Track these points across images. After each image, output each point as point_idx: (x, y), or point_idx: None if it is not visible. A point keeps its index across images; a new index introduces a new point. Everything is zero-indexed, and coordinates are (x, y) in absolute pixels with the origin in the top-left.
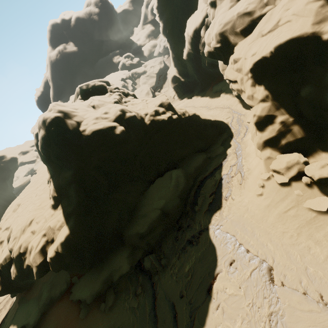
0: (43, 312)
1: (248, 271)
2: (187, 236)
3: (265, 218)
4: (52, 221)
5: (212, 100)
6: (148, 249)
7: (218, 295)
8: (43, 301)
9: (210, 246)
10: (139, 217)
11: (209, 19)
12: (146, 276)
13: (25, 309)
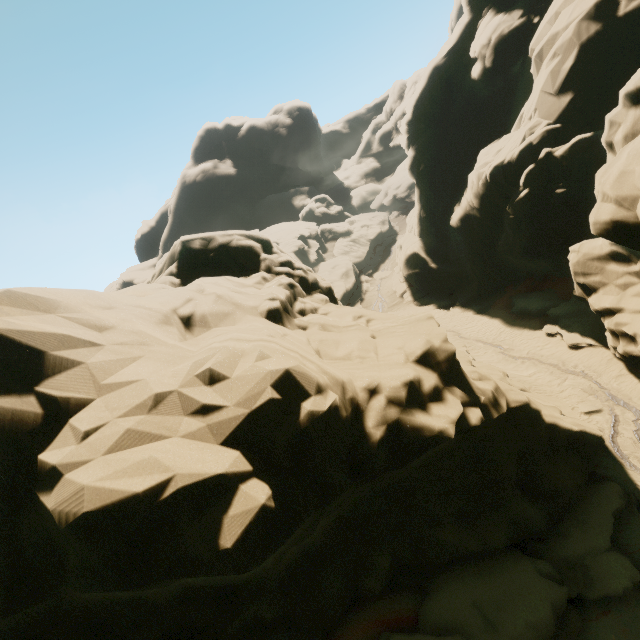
0: None
1: None
2: None
3: None
4: None
5: (515, 333)
6: None
7: None
8: None
9: None
10: None
11: (606, 137)
12: None
13: None
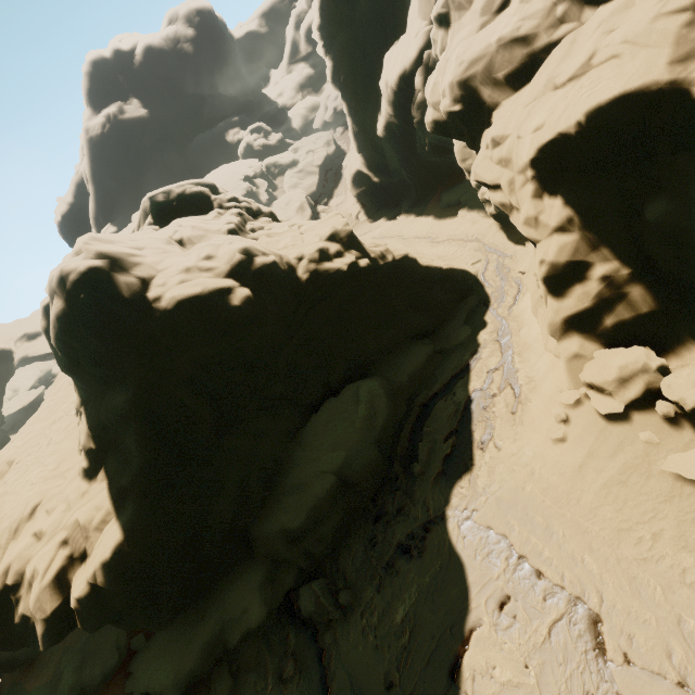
0: None
1: (543, 625)
2: (397, 534)
3: (575, 495)
4: (83, 509)
5: (441, 224)
6: (308, 566)
7: (475, 684)
8: None
9: (452, 561)
10: (286, 492)
11: (434, 51)
12: (306, 632)
13: None
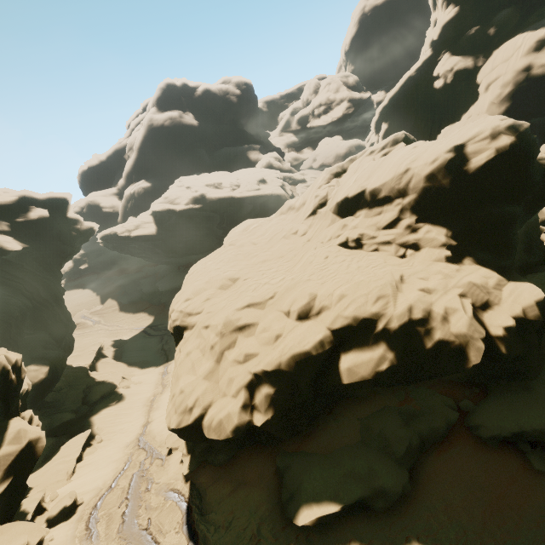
0: (408, 468)
1: None
2: None
3: None
4: (472, 276)
5: None
6: None
7: None
8: (406, 444)
9: None
10: None
11: None
12: None
13: (336, 469)
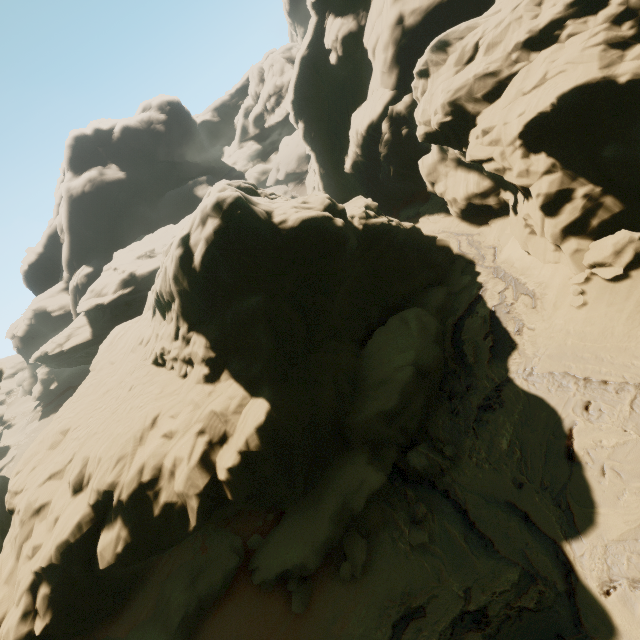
0: None
1: (624, 406)
2: (473, 401)
3: (609, 332)
4: (216, 402)
5: None
6: (405, 441)
7: (591, 456)
8: (181, 613)
9: (531, 399)
10: (371, 388)
11: (414, 95)
12: (422, 486)
13: None
